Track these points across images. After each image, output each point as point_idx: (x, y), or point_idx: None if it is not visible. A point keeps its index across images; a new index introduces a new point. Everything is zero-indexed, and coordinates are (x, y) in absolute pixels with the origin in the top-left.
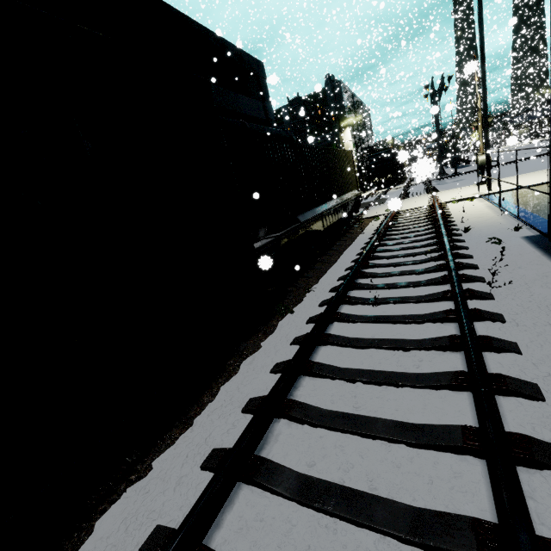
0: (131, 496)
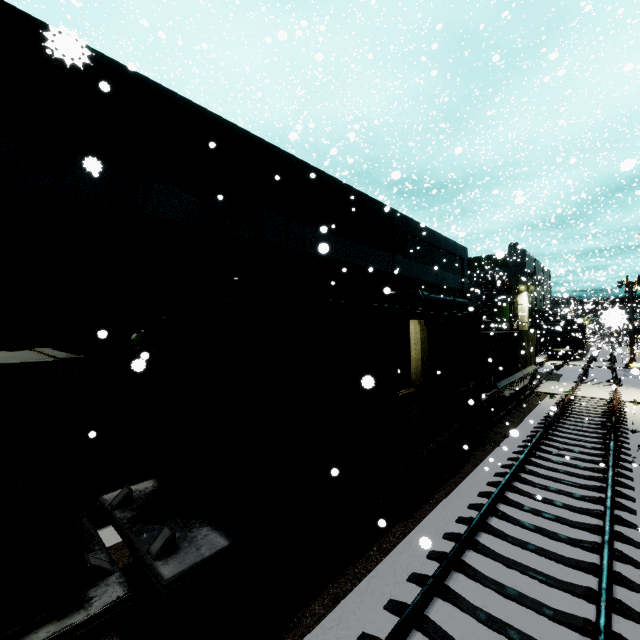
0: (455, 486)
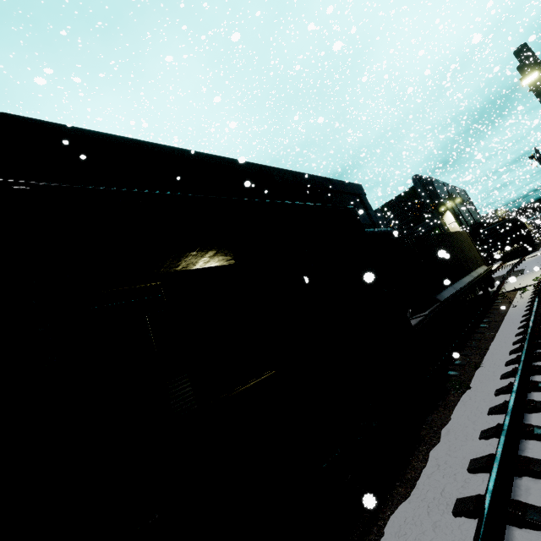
0: (388, 537)
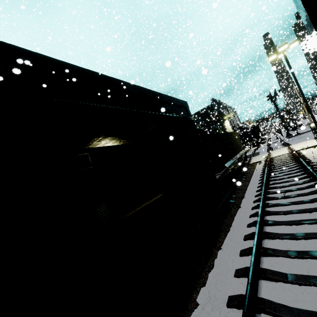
0: (213, 268)
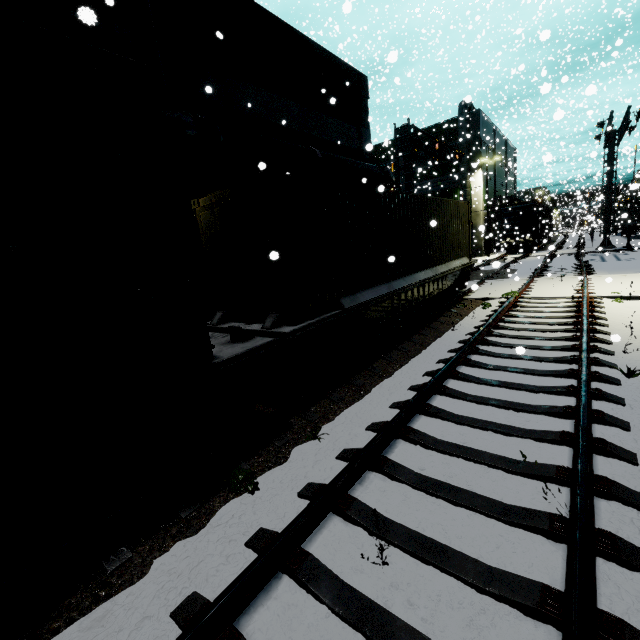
0: None
